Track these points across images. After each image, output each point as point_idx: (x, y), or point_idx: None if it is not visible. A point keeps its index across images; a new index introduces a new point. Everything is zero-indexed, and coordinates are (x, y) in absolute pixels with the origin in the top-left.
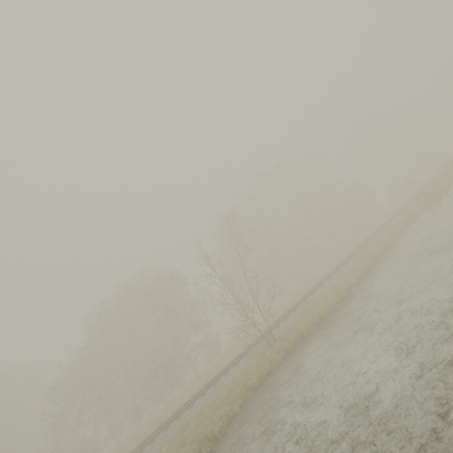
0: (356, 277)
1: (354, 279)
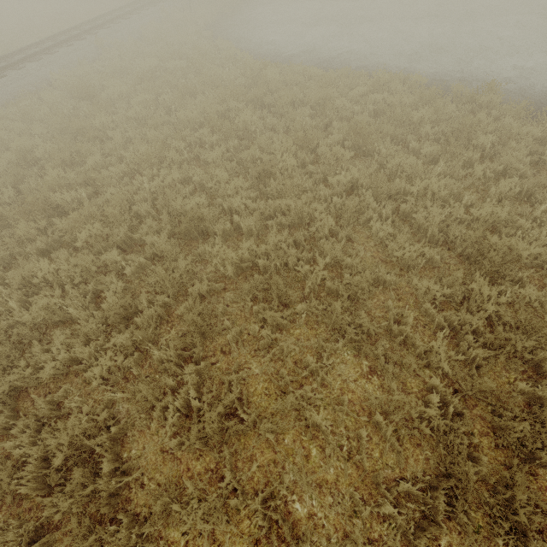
0: None
1: None
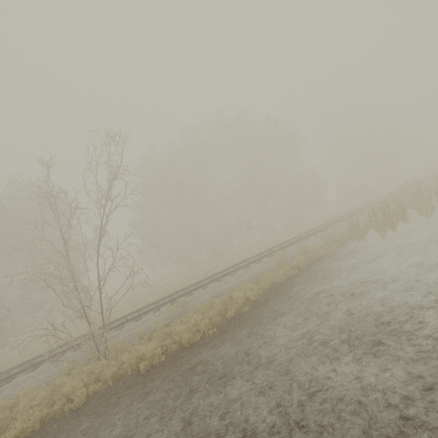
0: (260, 288)
1: (255, 292)
